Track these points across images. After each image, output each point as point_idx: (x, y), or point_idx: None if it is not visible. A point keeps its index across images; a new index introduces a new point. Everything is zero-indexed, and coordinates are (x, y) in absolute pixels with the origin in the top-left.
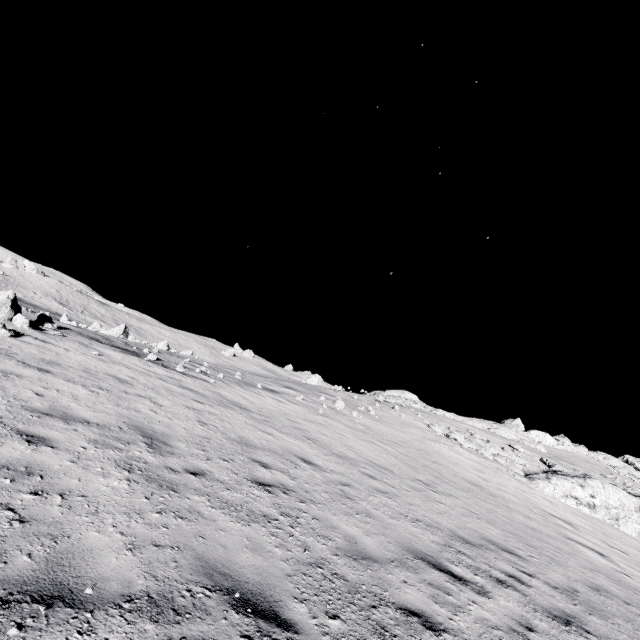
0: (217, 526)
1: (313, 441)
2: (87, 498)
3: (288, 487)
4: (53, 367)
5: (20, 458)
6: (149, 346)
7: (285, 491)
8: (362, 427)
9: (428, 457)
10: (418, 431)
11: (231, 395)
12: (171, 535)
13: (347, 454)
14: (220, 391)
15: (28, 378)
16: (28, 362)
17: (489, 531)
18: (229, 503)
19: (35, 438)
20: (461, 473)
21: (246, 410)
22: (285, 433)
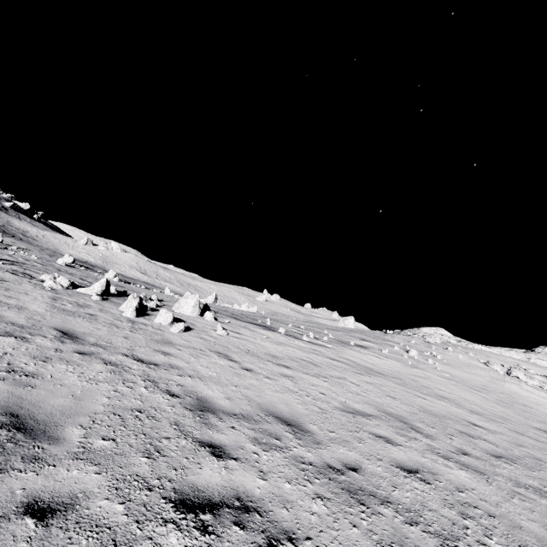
0: (543, 505)
1: (447, 399)
2: (476, 490)
3: (507, 456)
4: (281, 361)
5: (410, 460)
6: (247, 312)
7: (512, 461)
8: (448, 375)
9: (515, 400)
10: (482, 371)
11: (355, 359)
12: (545, 518)
13: (476, 409)
14: (346, 356)
15: (296, 378)
16: (270, 360)
17: None
18: (513, 480)
19: (384, 438)
20: None
21: (382, 374)
22: (427, 395)
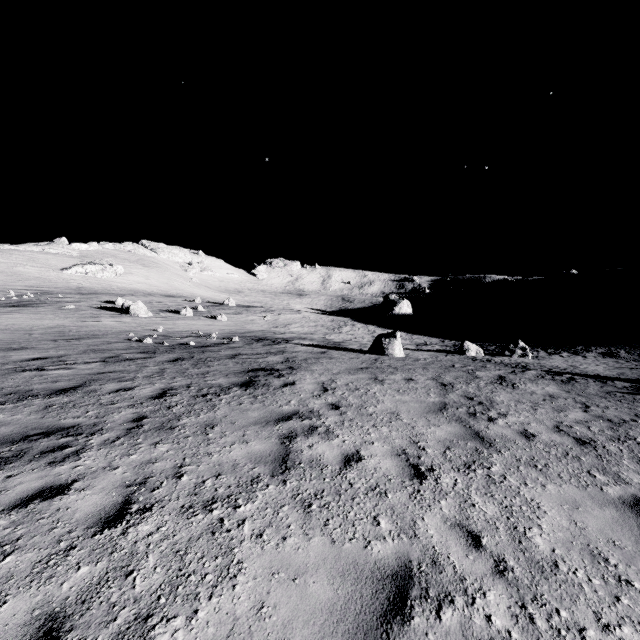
0: None
1: None
2: None
3: None
4: None
5: None
6: None
7: None
8: None
9: (17, 274)
10: (4, 265)
11: None
12: None
13: None
14: None
15: None
16: None
17: (43, 284)
18: None
19: None
20: (32, 275)
21: None
22: None
